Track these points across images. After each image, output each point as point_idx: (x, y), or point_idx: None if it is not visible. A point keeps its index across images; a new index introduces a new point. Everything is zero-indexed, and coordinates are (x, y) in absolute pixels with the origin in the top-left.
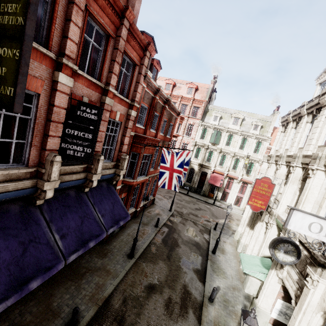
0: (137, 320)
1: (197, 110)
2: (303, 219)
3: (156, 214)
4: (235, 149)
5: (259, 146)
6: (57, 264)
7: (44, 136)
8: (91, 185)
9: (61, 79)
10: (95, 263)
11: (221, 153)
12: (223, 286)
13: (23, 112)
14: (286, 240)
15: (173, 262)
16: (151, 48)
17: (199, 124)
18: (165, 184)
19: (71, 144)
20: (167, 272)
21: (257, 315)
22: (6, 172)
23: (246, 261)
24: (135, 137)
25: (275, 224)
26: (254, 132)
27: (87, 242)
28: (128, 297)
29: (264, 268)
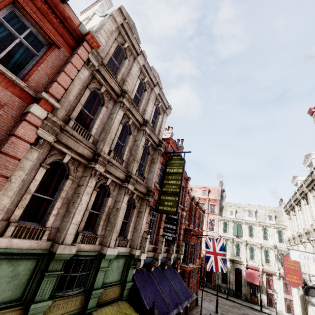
0: None
1: (214, 207)
2: (295, 253)
3: (204, 314)
4: (259, 240)
5: (281, 235)
6: (169, 312)
7: (158, 228)
8: (170, 263)
9: None
10: None
11: (247, 245)
12: None
13: (152, 217)
14: (311, 286)
15: None
16: (190, 179)
17: (219, 219)
18: (213, 267)
19: (166, 232)
20: None
21: None
22: (149, 246)
23: None
24: (185, 229)
25: None
26: (270, 222)
27: (177, 305)
28: None
29: None
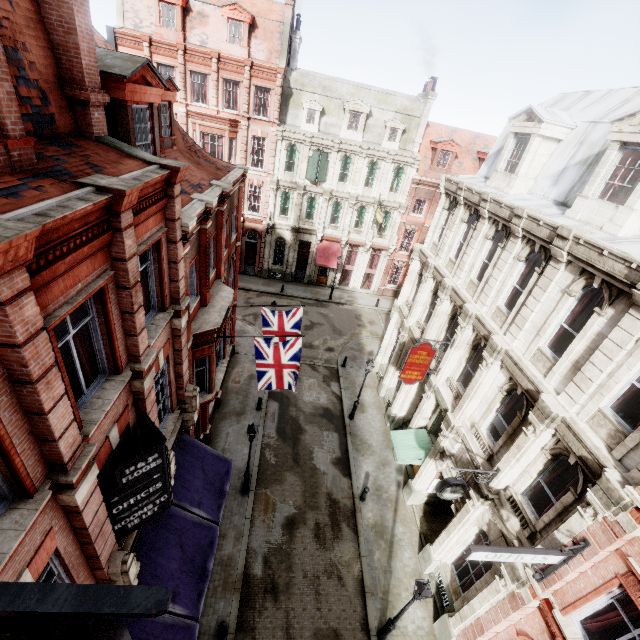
0: (291, 576)
1: (267, 96)
2: (482, 553)
3: (248, 380)
4: (356, 189)
5: (399, 178)
6: (192, 635)
7: (88, 559)
8: None
9: (81, 495)
10: None
11: (332, 200)
12: (372, 469)
13: None
14: (454, 484)
15: (304, 465)
16: (181, 172)
17: (277, 137)
18: (272, 385)
19: (130, 516)
20: (302, 486)
21: (413, 496)
22: None
23: (399, 444)
24: (194, 337)
25: (433, 396)
26: (390, 146)
27: (205, 567)
28: (268, 554)
29: (420, 449)
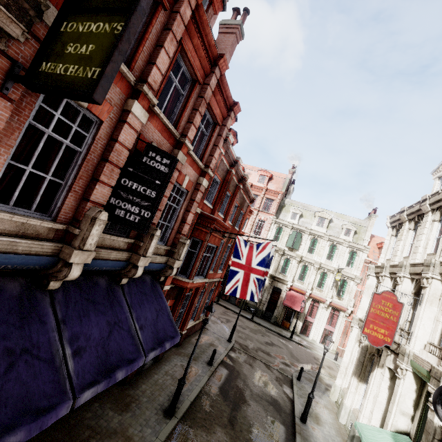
0: None
1: (271, 203)
2: None
3: (208, 344)
4: (320, 259)
5: (353, 258)
6: (59, 404)
7: (91, 181)
8: (133, 273)
9: (135, 110)
10: (108, 421)
11: (301, 263)
12: None
13: (72, 142)
14: None
15: (239, 432)
16: (237, 109)
17: (272, 221)
18: (237, 290)
19: (123, 201)
20: None
21: None
22: (23, 220)
23: (369, 438)
24: (201, 216)
25: (410, 371)
26: (345, 238)
27: (114, 370)
28: None
29: None
